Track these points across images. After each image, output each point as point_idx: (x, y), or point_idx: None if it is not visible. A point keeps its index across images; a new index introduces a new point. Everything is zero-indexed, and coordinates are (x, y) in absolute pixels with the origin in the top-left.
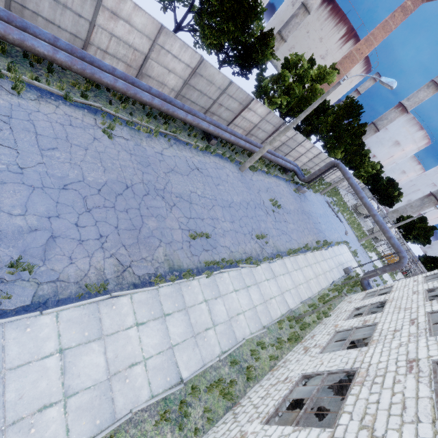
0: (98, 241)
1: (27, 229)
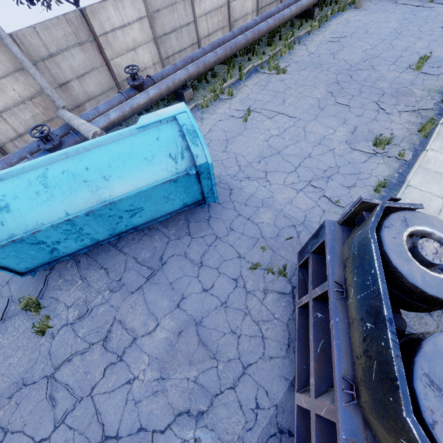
0: (380, 114)
1: (348, 133)
